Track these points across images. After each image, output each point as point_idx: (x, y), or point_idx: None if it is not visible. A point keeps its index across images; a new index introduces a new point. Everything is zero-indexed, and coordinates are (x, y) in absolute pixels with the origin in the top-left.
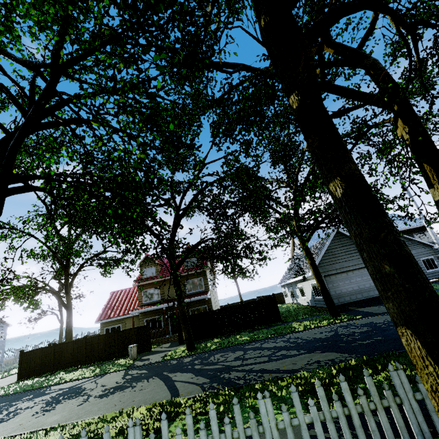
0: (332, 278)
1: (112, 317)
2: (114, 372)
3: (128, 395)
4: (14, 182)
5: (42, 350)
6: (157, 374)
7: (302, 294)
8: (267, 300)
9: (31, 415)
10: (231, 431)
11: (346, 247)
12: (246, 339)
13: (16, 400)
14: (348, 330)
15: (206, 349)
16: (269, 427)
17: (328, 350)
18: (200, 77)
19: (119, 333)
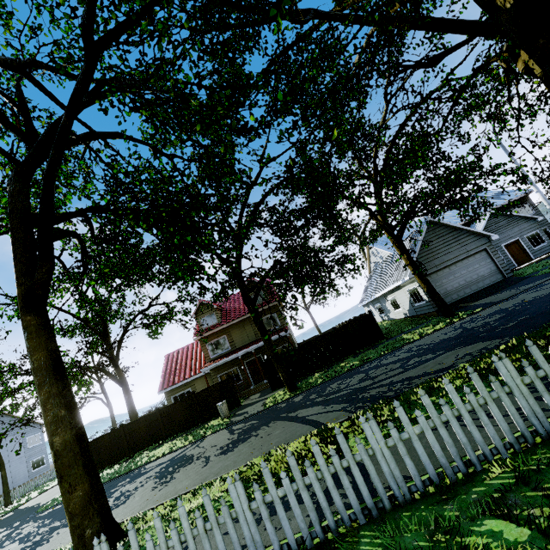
0: (433, 277)
1: (177, 383)
2: (214, 434)
3: (258, 442)
4: (57, 222)
5: (109, 435)
6: (273, 419)
7: (395, 307)
8: (363, 319)
9: (150, 490)
10: (475, 398)
11: (442, 238)
12: (355, 364)
13: (111, 488)
14: (477, 322)
15: (312, 385)
16: (515, 385)
17: (470, 343)
18: (259, 37)
19: (197, 395)
